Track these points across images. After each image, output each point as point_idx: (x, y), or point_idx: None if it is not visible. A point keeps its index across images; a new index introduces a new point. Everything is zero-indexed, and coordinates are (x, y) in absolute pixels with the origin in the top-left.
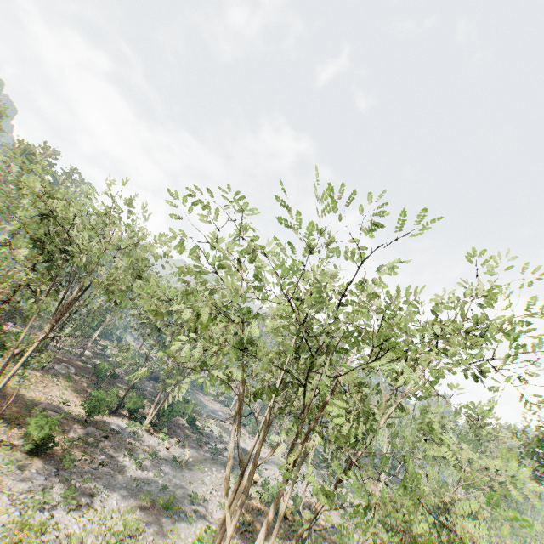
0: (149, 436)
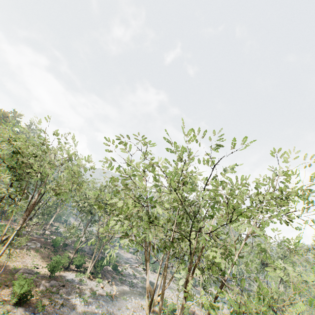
0: (90, 281)
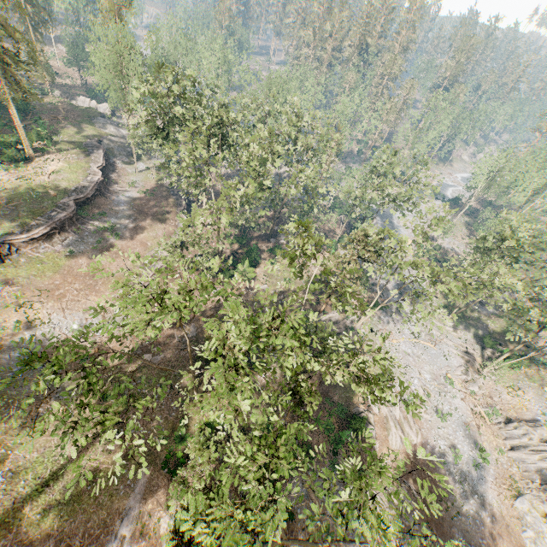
0: None
